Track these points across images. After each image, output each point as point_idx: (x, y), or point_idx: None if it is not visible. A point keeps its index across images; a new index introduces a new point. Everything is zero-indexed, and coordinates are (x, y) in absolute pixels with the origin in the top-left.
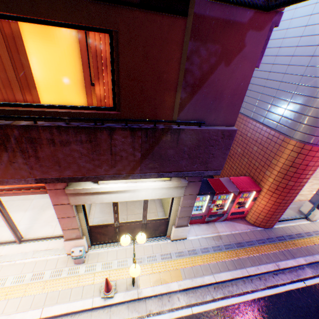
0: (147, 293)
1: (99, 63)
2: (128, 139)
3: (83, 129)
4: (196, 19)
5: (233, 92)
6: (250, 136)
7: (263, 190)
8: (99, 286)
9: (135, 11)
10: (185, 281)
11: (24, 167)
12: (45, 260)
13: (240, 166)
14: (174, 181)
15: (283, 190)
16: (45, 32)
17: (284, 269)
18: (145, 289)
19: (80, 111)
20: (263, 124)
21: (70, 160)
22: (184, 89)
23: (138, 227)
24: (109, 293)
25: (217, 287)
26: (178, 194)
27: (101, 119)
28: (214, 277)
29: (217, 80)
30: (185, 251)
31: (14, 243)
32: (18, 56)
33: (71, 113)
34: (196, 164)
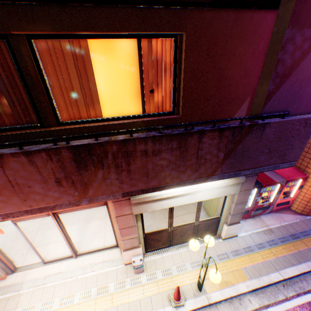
0: (217, 298)
1: (159, 69)
2: (214, 140)
3: (175, 136)
4: (297, 4)
5: None
6: None
7: (310, 176)
8: (166, 294)
9: (203, 11)
10: (251, 281)
11: (115, 182)
12: (104, 272)
13: None
14: (231, 178)
15: None
16: (106, 46)
17: None
18: (213, 294)
19: (142, 119)
20: None
21: (157, 170)
22: (273, 81)
23: (190, 229)
24: (180, 301)
25: (285, 285)
26: (233, 191)
27: (192, 123)
28: (280, 274)
29: (306, 67)
30: (240, 249)
31: (70, 258)
32: (85, 74)
33: (135, 123)
34: (273, 157)
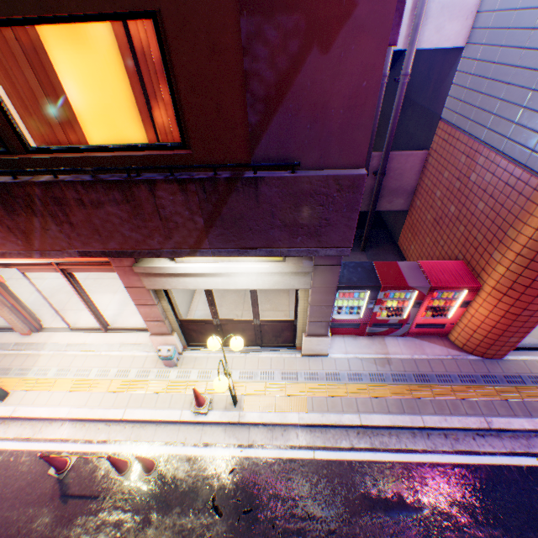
0: (251, 419)
1: (151, 71)
2: (178, 197)
3: (114, 184)
4: None
5: (348, 103)
6: (475, 181)
7: (484, 288)
8: (191, 398)
9: None
10: (311, 414)
11: (61, 236)
12: (132, 356)
13: (450, 241)
14: (290, 263)
15: (526, 291)
16: (74, 32)
17: (502, 431)
18: (250, 414)
19: (136, 154)
20: (503, 154)
21: (110, 228)
22: (253, 108)
23: (249, 329)
24: (201, 408)
25: (362, 433)
26: (301, 285)
27: (134, 168)
28: (360, 418)
29: (311, 84)
30: (321, 373)
31: (100, 331)
32: (47, 78)
33: (124, 158)
34: (299, 236)
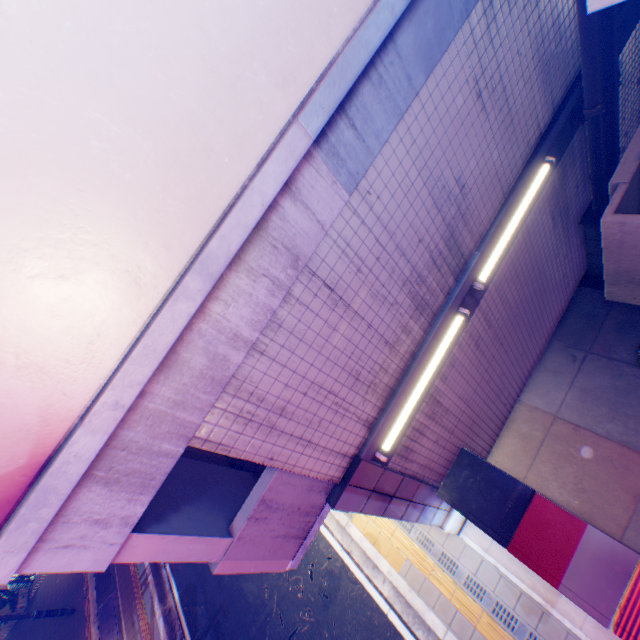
0: (353, 534)
1: None
2: None
3: None
4: None
5: None
6: None
7: None
8: None
9: None
10: (400, 578)
11: None
12: None
13: None
14: None
15: None
16: None
17: None
18: (354, 528)
19: None
20: None
21: None
22: None
23: None
24: None
25: None
26: None
27: None
28: (445, 633)
29: None
30: (436, 547)
31: None
32: None
33: None
34: None
